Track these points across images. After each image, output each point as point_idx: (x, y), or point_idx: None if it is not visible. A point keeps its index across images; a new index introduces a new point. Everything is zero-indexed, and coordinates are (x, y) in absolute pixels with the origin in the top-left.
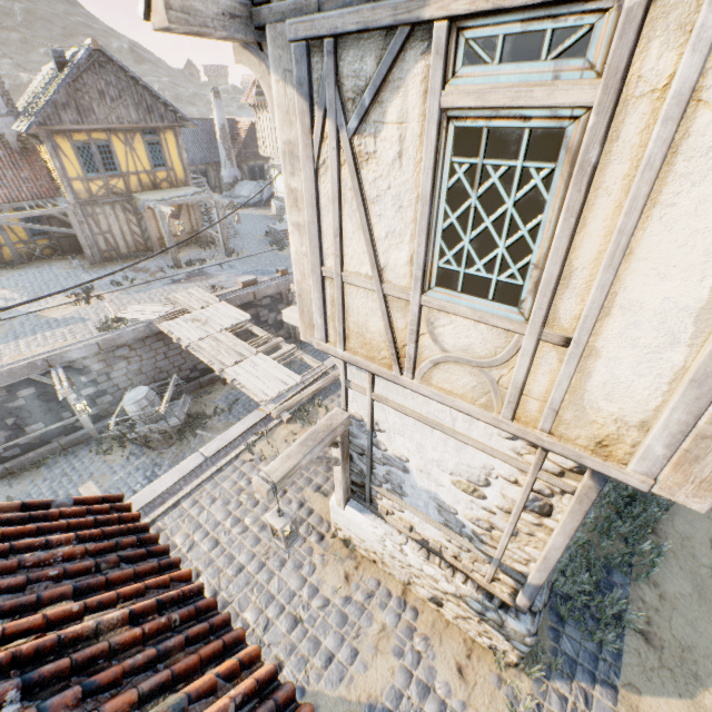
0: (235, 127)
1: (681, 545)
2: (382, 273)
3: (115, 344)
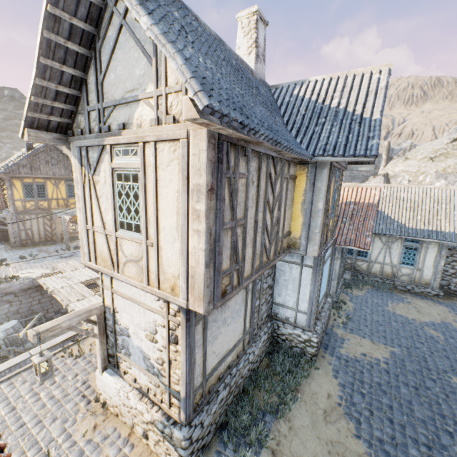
0: None
1: (311, 397)
2: (105, 225)
3: (5, 291)
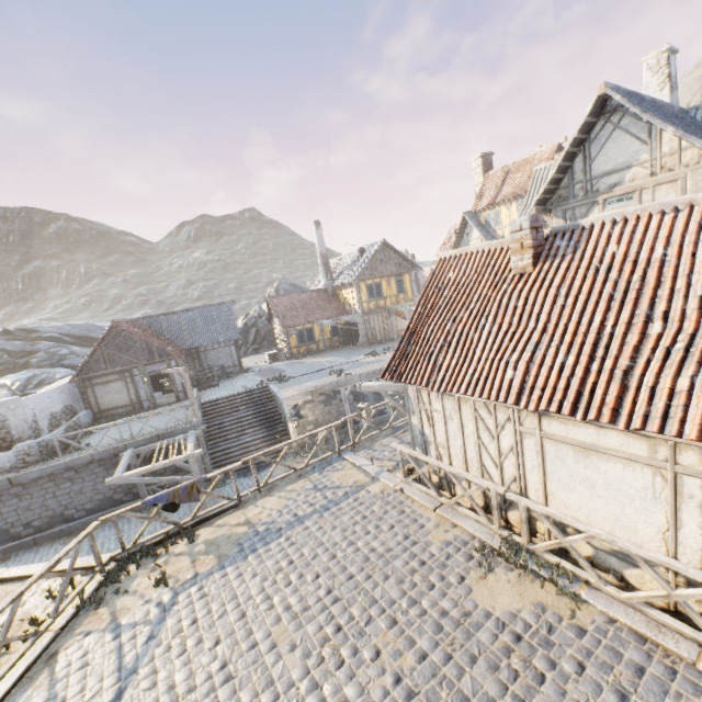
0: (419, 274)
1: None
2: None
3: None
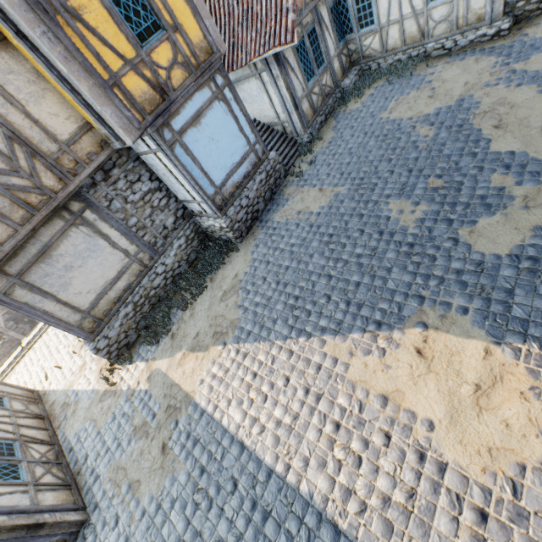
0: None
1: (219, 283)
2: None
3: None
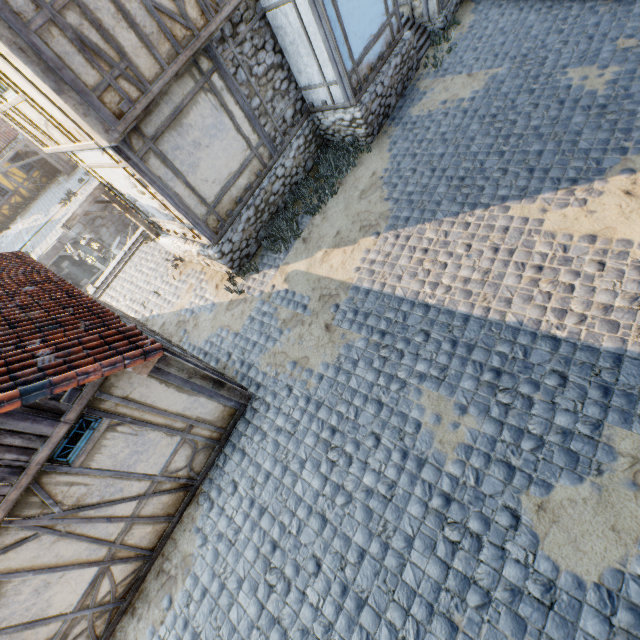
0: None
1: (352, 185)
2: None
3: (90, 219)
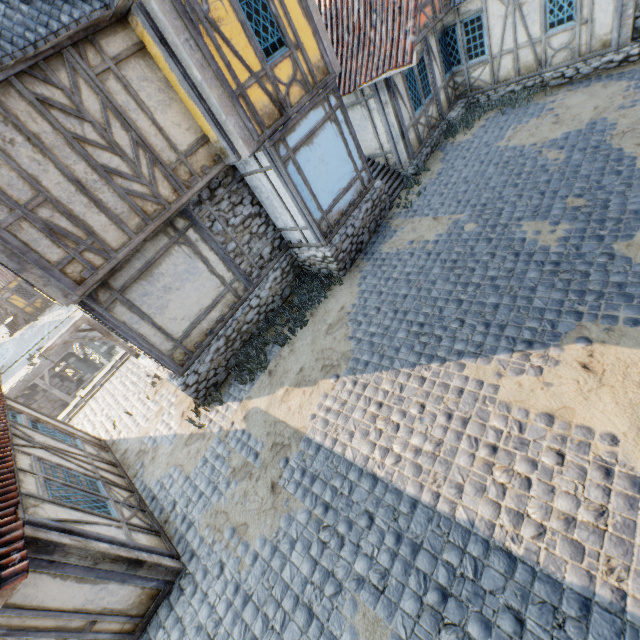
0: None
1: (322, 317)
2: None
3: None
